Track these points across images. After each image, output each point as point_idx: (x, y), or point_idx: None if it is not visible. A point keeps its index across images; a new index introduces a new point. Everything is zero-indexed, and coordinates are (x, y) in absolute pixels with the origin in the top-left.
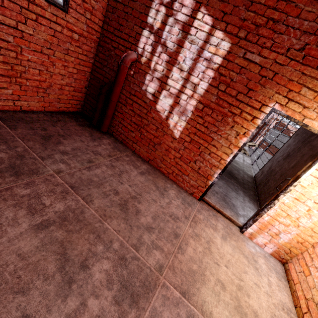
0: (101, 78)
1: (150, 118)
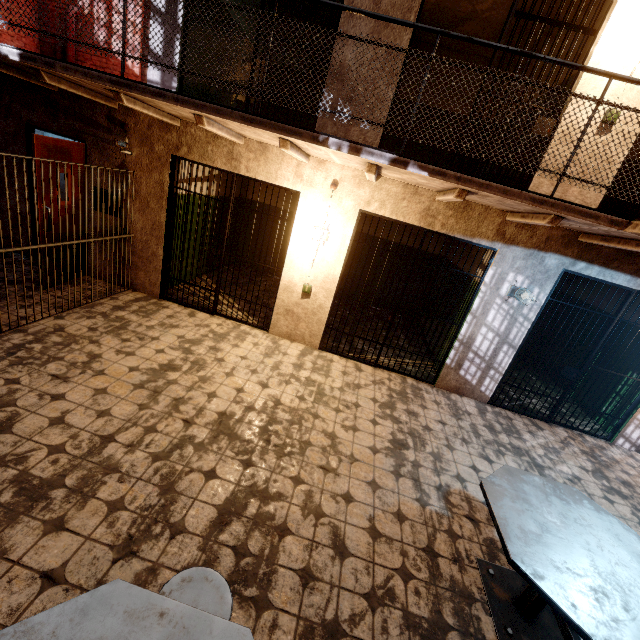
0: (52, 42)
1: (111, 66)
